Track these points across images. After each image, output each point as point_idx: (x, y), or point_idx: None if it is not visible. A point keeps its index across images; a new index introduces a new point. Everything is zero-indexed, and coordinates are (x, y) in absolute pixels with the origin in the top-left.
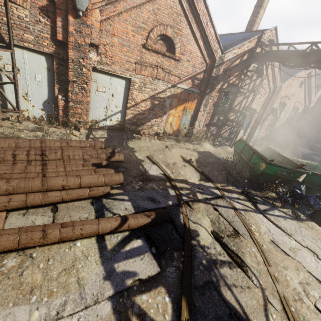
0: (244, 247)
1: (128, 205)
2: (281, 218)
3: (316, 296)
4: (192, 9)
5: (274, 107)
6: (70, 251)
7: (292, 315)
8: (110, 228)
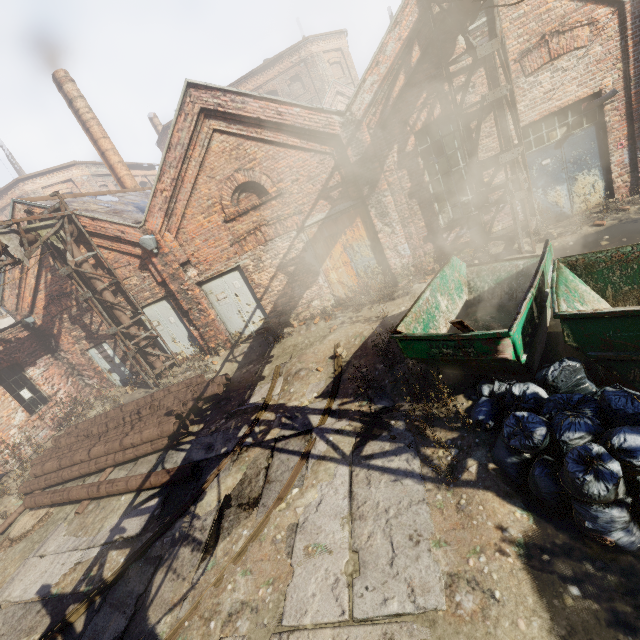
0: (239, 526)
1: (181, 457)
2: (389, 476)
3: (240, 631)
4: (247, 122)
5: None
6: (115, 503)
7: (179, 629)
8: (136, 485)
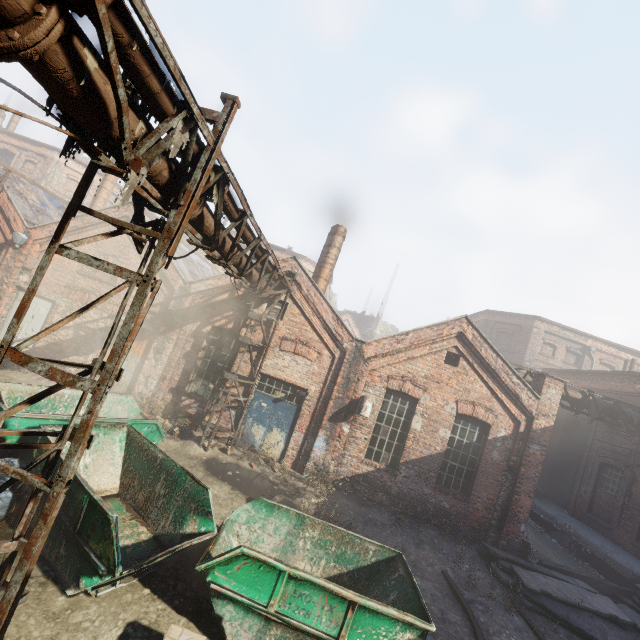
0: None
1: None
2: None
3: None
4: None
5: (367, 395)
6: None
7: None
8: None
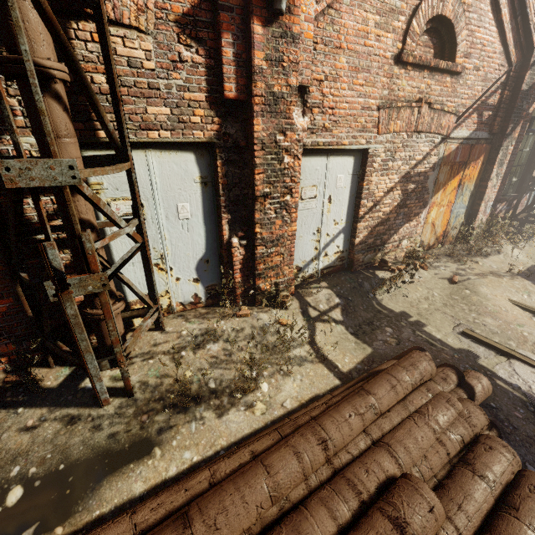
0: None
1: None
2: None
3: None
4: None
5: None
6: None
7: None
8: None
